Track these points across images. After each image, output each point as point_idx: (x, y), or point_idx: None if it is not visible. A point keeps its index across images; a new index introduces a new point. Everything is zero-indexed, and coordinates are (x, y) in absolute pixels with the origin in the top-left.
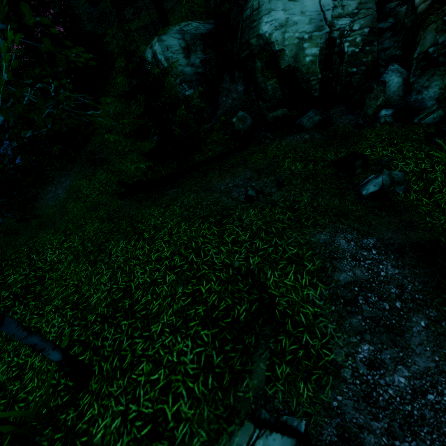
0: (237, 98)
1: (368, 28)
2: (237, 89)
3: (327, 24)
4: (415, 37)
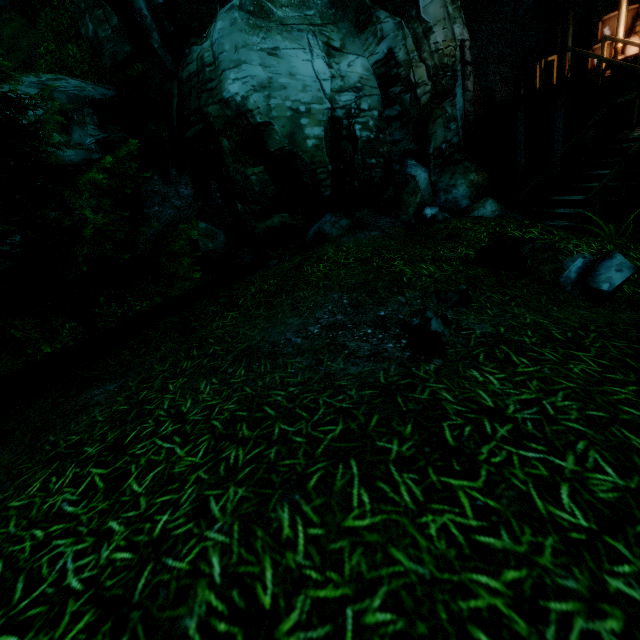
0: (185, 206)
1: (377, 112)
2: (181, 193)
3: (329, 97)
4: (426, 131)
